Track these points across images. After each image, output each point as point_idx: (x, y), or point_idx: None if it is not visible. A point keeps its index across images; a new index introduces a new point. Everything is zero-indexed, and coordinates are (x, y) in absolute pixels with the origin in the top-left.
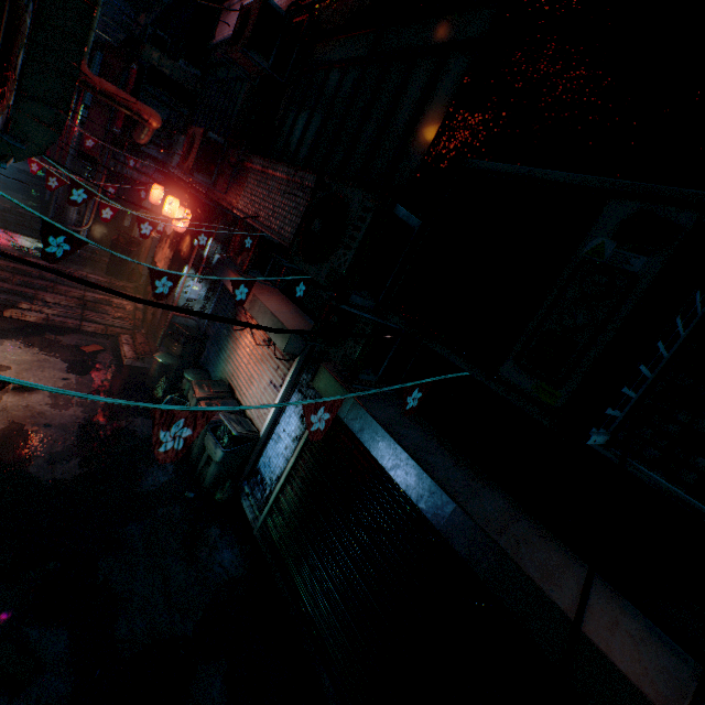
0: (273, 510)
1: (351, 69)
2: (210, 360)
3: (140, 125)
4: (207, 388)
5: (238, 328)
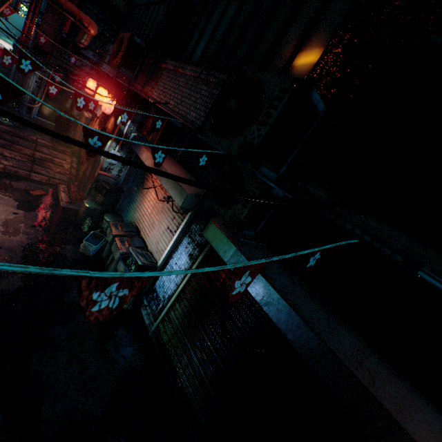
0: (164, 319)
1: None
2: (123, 208)
3: (81, 31)
4: (121, 228)
5: (145, 187)
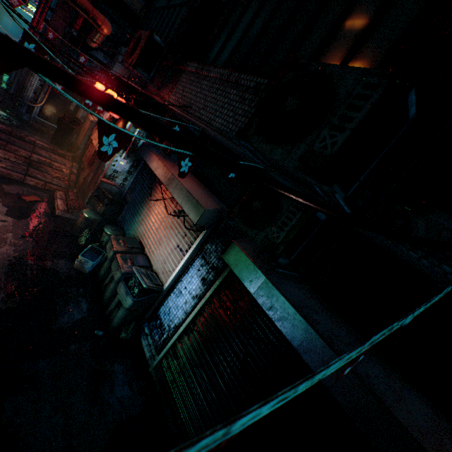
0: (169, 354)
1: None
2: (126, 220)
3: (93, 30)
4: (123, 243)
5: (153, 199)
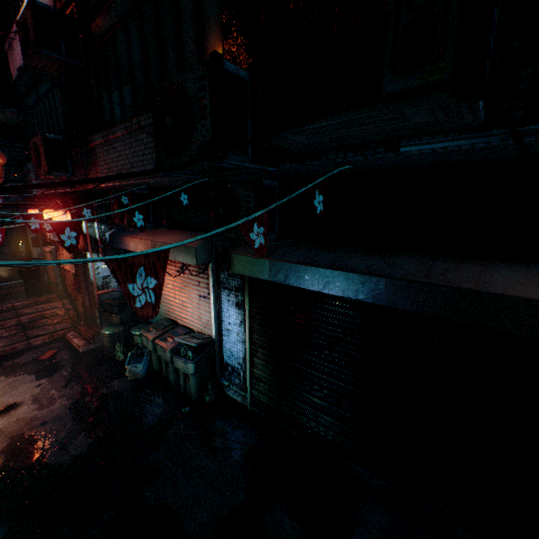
0: (253, 383)
1: (130, 21)
2: None
3: None
4: (155, 329)
5: None
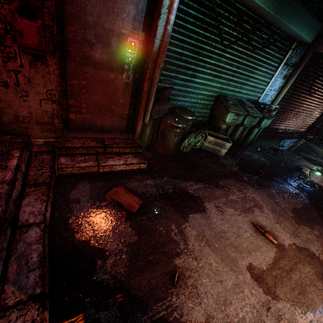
0: None
1: None
2: (177, 95)
3: None
4: (236, 106)
5: (219, 44)
